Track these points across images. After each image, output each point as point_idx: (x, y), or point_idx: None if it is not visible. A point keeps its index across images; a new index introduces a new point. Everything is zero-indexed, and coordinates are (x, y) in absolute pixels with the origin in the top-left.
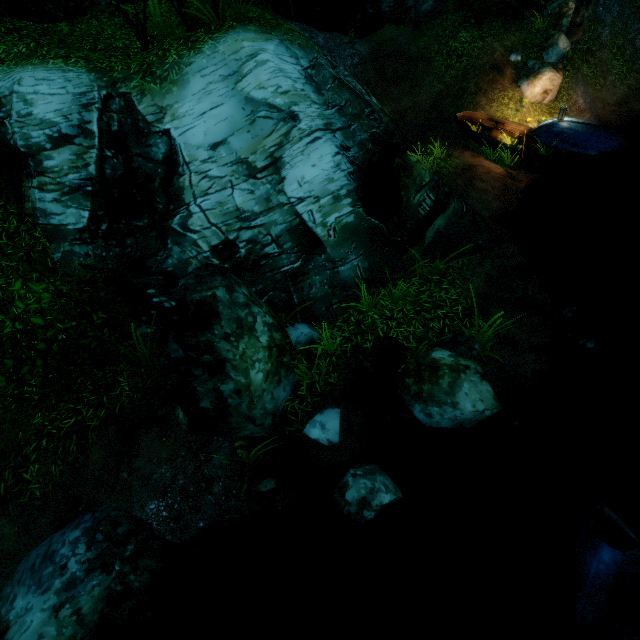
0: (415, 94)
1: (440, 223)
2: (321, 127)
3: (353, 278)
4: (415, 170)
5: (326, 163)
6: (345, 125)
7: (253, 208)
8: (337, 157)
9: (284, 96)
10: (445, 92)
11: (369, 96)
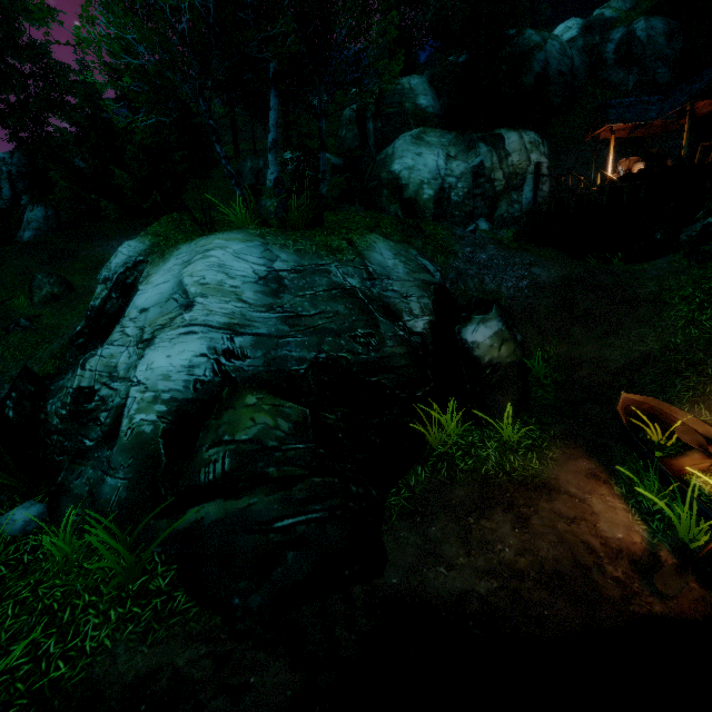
0: (605, 344)
1: (211, 511)
2: (215, 324)
3: (107, 500)
4: (231, 414)
5: (181, 359)
6: (276, 333)
7: (122, 371)
8: (201, 358)
9: (201, 287)
10: (655, 356)
11: (462, 322)
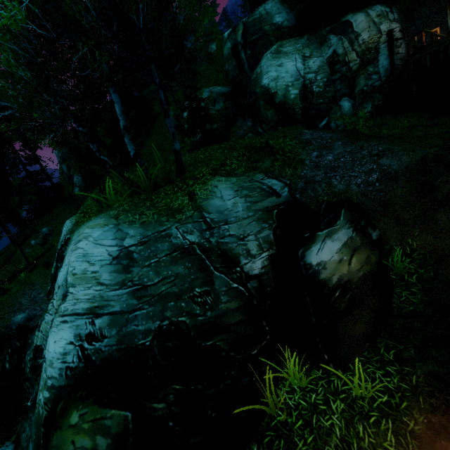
0: None
1: None
2: (80, 311)
3: None
4: (58, 435)
5: (59, 346)
6: (127, 309)
7: None
8: (70, 345)
9: (73, 276)
10: None
11: (305, 244)
